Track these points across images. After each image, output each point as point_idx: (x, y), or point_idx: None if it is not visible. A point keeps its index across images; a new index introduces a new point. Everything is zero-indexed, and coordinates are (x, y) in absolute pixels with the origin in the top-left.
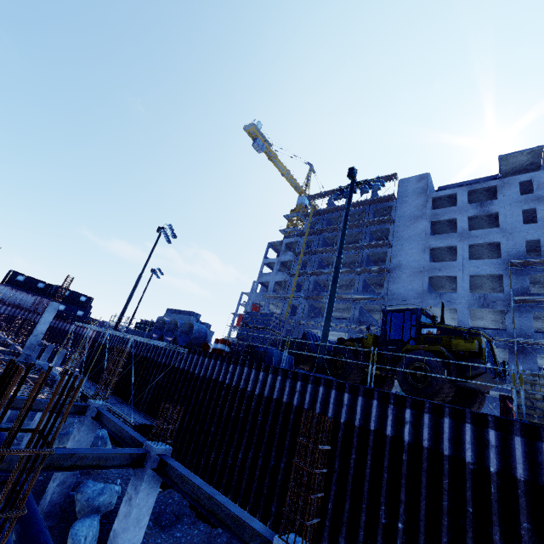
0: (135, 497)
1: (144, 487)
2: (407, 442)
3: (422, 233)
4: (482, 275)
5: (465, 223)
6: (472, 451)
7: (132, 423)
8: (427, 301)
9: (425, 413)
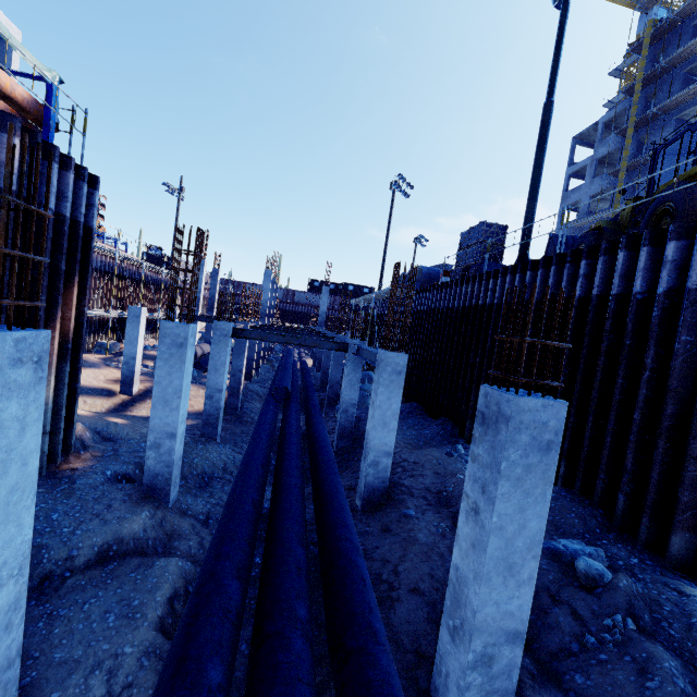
0: (346, 371)
1: (349, 364)
2: (577, 297)
3: None
4: None
5: None
6: (643, 279)
7: None
8: None
9: (599, 257)
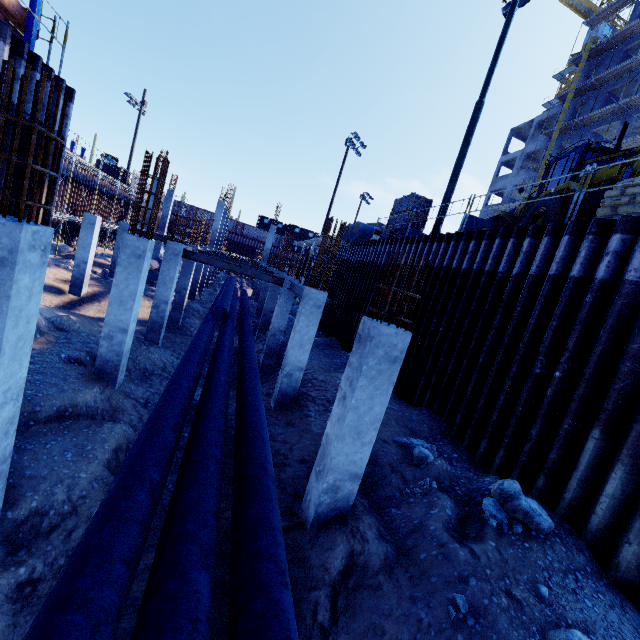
0: (279, 301)
1: (282, 297)
2: (463, 269)
3: None
4: None
5: None
6: (506, 262)
7: None
8: None
9: (483, 240)
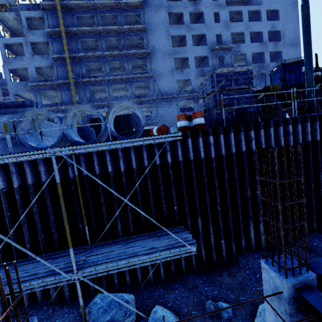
0: None
1: None
2: None
3: (164, 22)
4: (197, 57)
5: (188, 18)
6: None
7: (194, 250)
8: (176, 75)
9: None
